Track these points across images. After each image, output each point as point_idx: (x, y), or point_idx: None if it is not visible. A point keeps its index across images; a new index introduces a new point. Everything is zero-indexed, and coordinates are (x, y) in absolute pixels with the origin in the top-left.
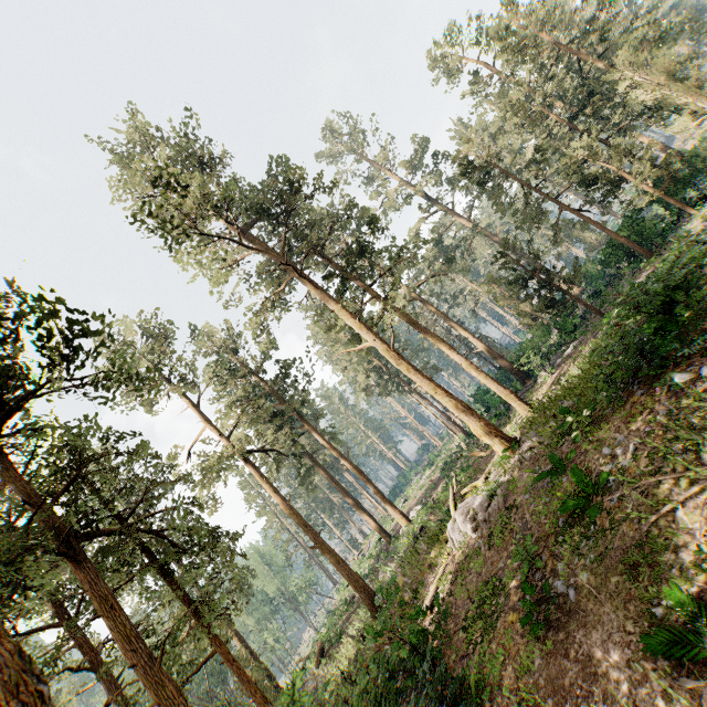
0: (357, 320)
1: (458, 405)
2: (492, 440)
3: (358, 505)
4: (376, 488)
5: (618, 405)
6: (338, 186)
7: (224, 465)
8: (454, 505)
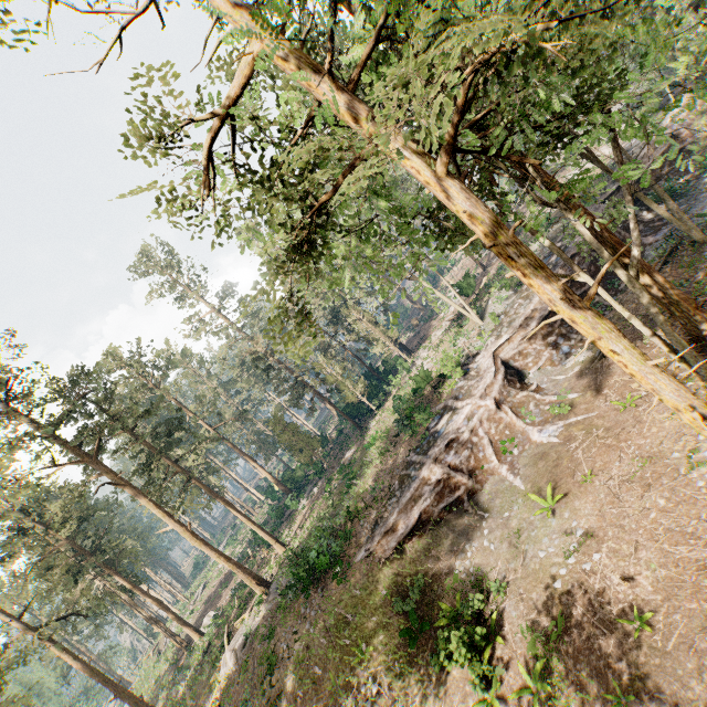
0: (162, 510)
1: (235, 567)
2: (254, 587)
3: (156, 624)
4: (174, 614)
5: (298, 597)
6: (151, 414)
7: (25, 656)
8: (228, 640)
